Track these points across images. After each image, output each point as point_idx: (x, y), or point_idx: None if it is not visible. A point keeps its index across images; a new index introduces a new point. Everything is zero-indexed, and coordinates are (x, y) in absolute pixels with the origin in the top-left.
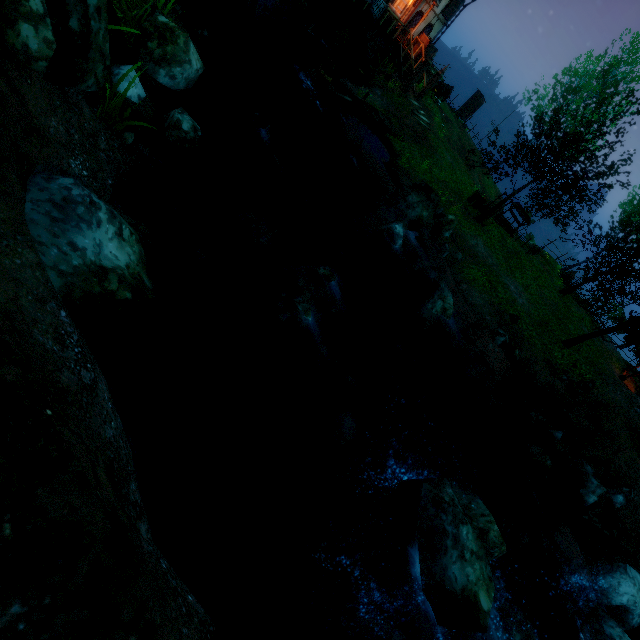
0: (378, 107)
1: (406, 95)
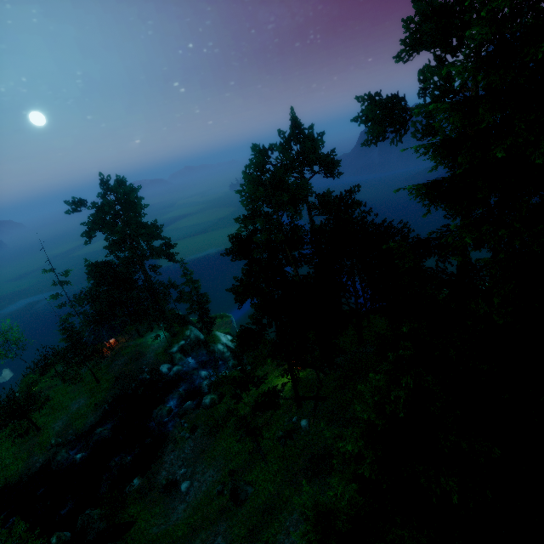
0: None
1: None
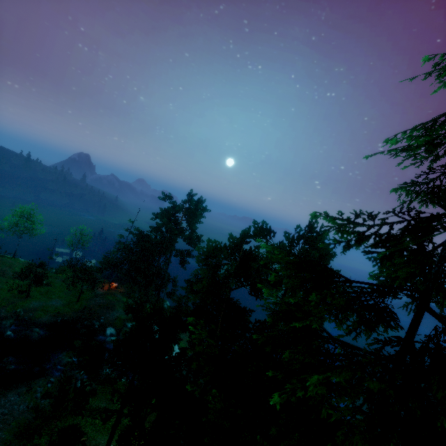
0: None
1: None
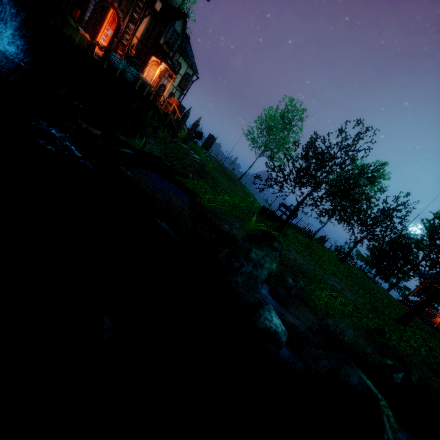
0: (156, 153)
1: (176, 141)
